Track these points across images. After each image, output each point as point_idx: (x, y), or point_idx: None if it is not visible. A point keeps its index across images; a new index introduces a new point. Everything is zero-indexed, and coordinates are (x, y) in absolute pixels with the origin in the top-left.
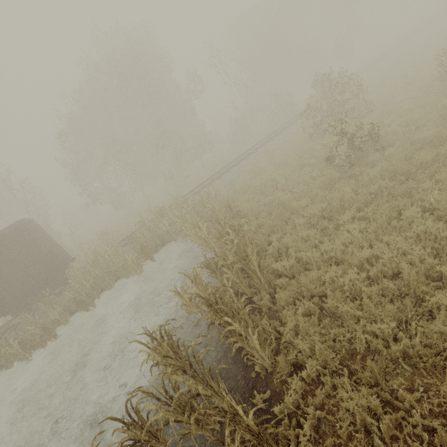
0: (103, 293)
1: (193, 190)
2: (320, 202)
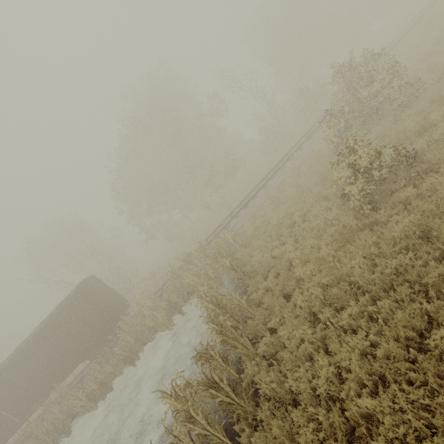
0: (147, 344)
1: (223, 221)
2: (330, 269)
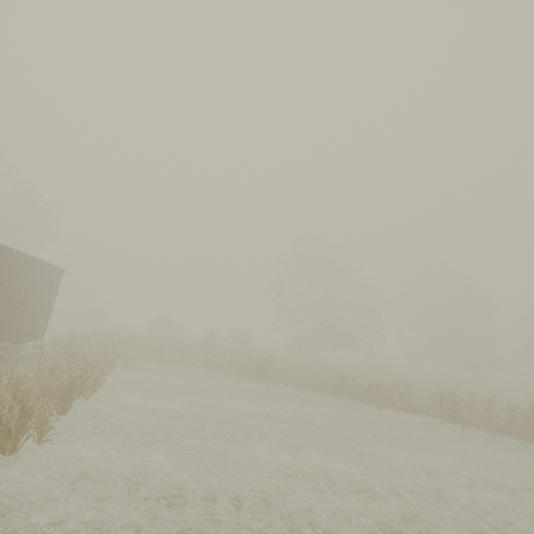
0: None
1: None
2: None
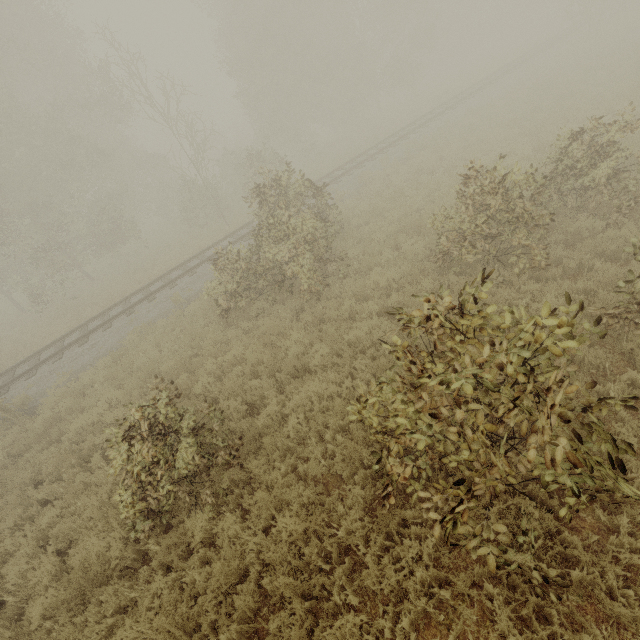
0: None
1: (37, 353)
2: None
